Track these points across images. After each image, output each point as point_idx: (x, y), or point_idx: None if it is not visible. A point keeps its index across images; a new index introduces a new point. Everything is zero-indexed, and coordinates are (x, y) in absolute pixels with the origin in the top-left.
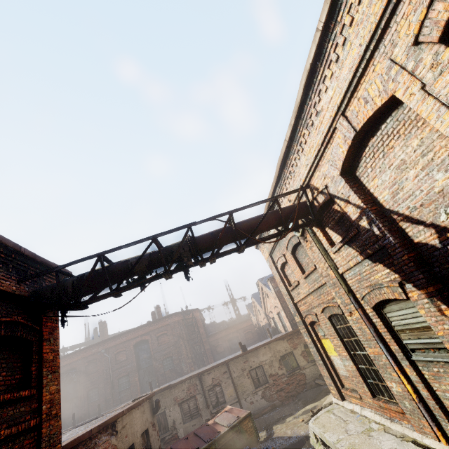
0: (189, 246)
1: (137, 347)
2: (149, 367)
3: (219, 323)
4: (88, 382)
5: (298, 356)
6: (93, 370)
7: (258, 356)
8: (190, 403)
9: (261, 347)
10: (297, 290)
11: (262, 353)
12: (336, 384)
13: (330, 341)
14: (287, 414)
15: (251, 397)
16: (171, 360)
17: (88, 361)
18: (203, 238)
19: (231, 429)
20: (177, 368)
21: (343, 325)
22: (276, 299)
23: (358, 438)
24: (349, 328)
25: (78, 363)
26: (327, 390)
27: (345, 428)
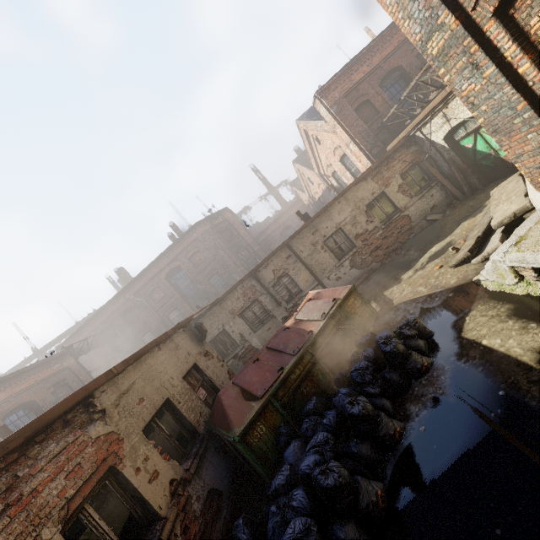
0: None
1: (171, 278)
2: (197, 293)
3: (264, 222)
4: (135, 331)
5: (394, 195)
6: (134, 319)
7: (332, 218)
8: (254, 309)
9: (333, 204)
10: None
11: (336, 211)
12: None
13: None
14: (398, 272)
15: (336, 273)
16: (218, 276)
17: (123, 313)
18: None
19: (330, 321)
20: (230, 282)
21: None
22: (335, 131)
23: None
24: None
25: (112, 318)
26: (455, 219)
27: None
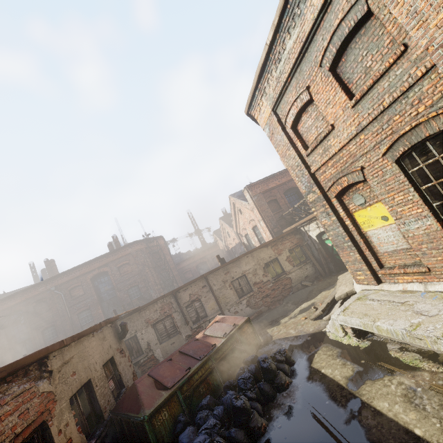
0: None
1: (96, 280)
2: (113, 299)
3: (185, 254)
4: (40, 322)
5: (283, 262)
6: (45, 310)
7: (240, 266)
8: (166, 322)
9: (243, 257)
10: (323, 145)
11: (244, 262)
12: (370, 267)
13: (376, 207)
14: (279, 316)
15: (235, 307)
16: (137, 288)
17: (36, 301)
18: None
19: (229, 339)
20: (146, 296)
21: (435, 158)
22: (253, 210)
23: None
24: None
25: (23, 304)
26: (318, 288)
27: (411, 310)
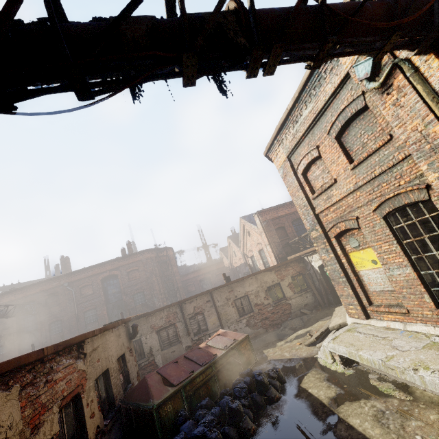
0: (234, 17)
1: (105, 282)
2: (119, 302)
3: (190, 266)
4: (49, 315)
5: (285, 287)
6: (55, 304)
7: (244, 286)
8: (169, 330)
9: (247, 278)
10: (327, 193)
11: (248, 283)
12: (360, 302)
13: (367, 251)
14: (275, 339)
15: (235, 325)
16: (143, 295)
17: (49, 294)
18: (260, 10)
19: (229, 352)
20: (149, 303)
21: (412, 221)
22: (261, 235)
23: (421, 353)
24: (427, 221)
25: (37, 296)
26: (316, 317)
27: (390, 345)
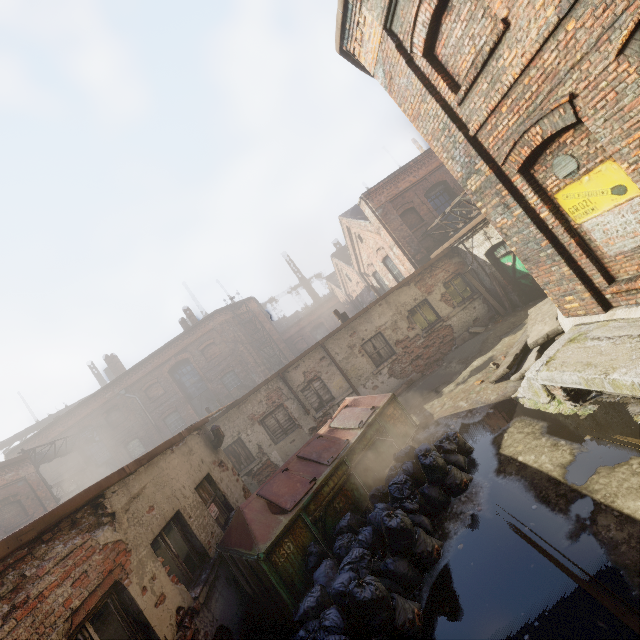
0: None
1: (176, 373)
2: (205, 393)
3: (292, 317)
4: (119, 436)
5: (437, 304)
6: (120, 420)
7: (372, 321)
8: (277, 415)
9: (374, 306)
10: (489, 72)
11: (376, 314)
12: (589, 285)
13: (600, 172)
14: (439, 384)
15: (373, 380)
16: (234, 375)
17: (107, 411)
18: None
19: (368, 430)
20: (247, 383)
21: None
22: (379, 232)
23: None
24: None
25: (92, 417)
26: (497, 334)
27: None
